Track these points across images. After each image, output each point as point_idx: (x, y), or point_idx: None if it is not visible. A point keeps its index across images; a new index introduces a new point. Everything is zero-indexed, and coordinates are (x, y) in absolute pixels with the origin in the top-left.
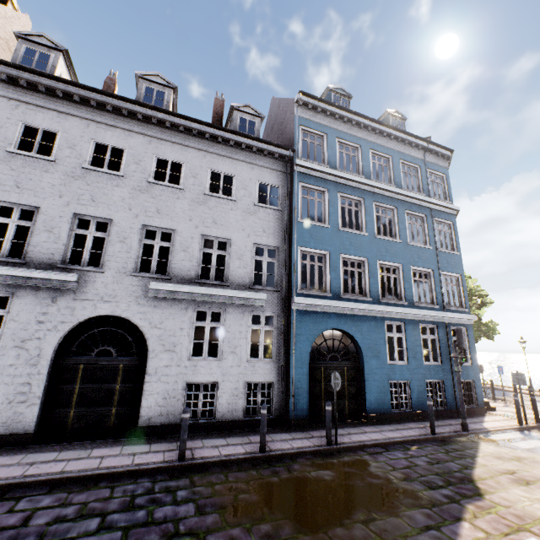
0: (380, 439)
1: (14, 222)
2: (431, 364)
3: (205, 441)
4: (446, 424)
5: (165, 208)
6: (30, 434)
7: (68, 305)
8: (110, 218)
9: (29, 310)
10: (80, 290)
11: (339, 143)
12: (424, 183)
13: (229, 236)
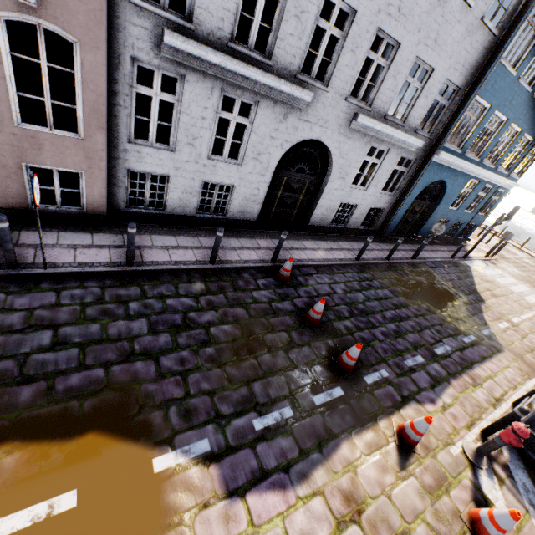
0: (431, 258)
1: None
2: (467, 212)
3: (350, 244)
4: (452, 250)
5: (407, 4)
6: (255, 221)
7: (293, 125)
8: (356, 8)
9: (266, 124)
10: (305, 110)
11: None
12: None
13: (435, 65)
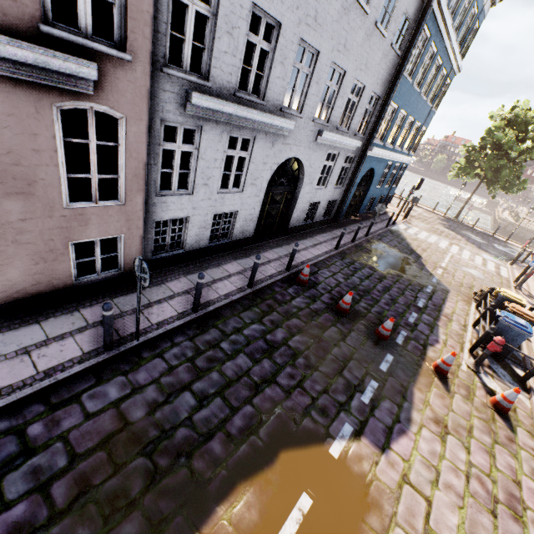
0: (375, 231)
1: (260, 43)
2: (386, 187)
3: (323, 236)
4: (383, 220)
5: (350, 41)
6: (252, 237)
7: (279, 149)
8: (319, 49)
9: (260, 153)
10: (286, 135)
11: None
12: (467, 37)
13: (366, 83)
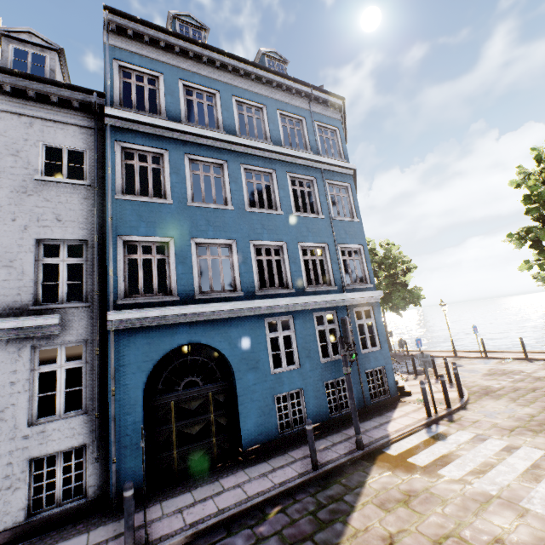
0: (232, 506)
1: None
2: (331, 359)
3: None
4: (344, 439)
5: None
6: None
7: None
8: None
9: None
10: None
11: (186, 88)
12: (312, 139)
13: None
